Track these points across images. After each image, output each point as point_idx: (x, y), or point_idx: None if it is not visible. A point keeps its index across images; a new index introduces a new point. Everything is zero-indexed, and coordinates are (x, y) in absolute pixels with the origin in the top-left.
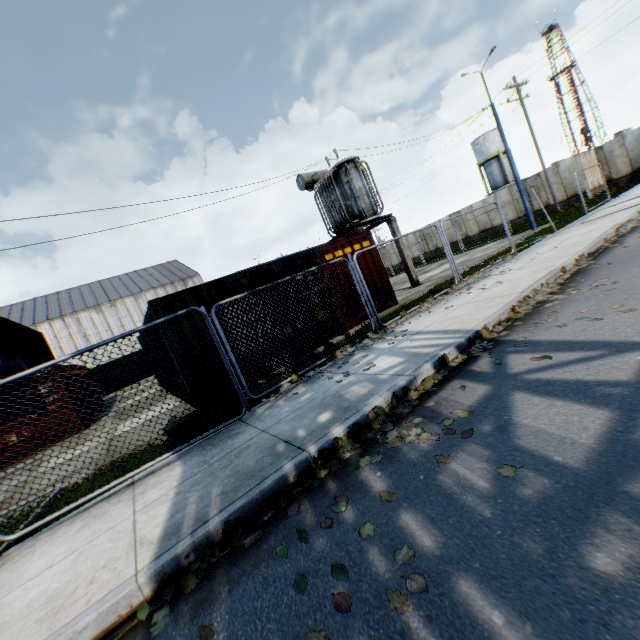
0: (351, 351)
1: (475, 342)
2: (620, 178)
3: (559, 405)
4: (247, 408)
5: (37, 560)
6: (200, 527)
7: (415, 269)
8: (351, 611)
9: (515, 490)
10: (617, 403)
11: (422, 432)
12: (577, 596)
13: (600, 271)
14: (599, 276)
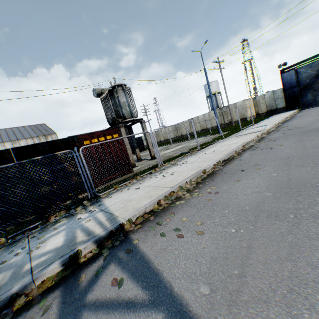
0: (62, 217)
1: (115, 234)
2: (262, 113)
3: None
4: None
5: None
6: None
7: (167, 145)
8: None
9: None
10: None
11: None
12: None
13: (218, 178)
14: (215, 183)
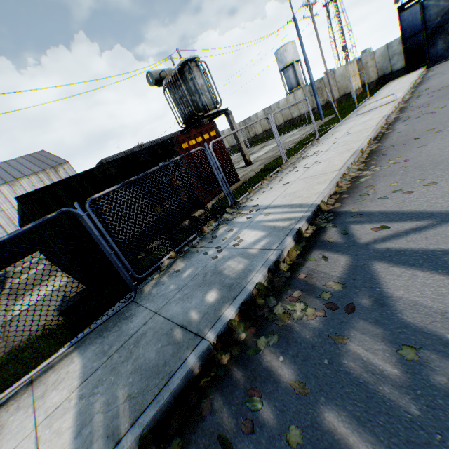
0: (216, 225)
1: (318, 214)
2: (371, 83)
3: (421, 276)
4: (136, 292)
5: None
6: None
7: None
8: None
9: (428, 377)
10: None
11: (306, 307)
12: None
13: (389, 151)
14: (391, 155)
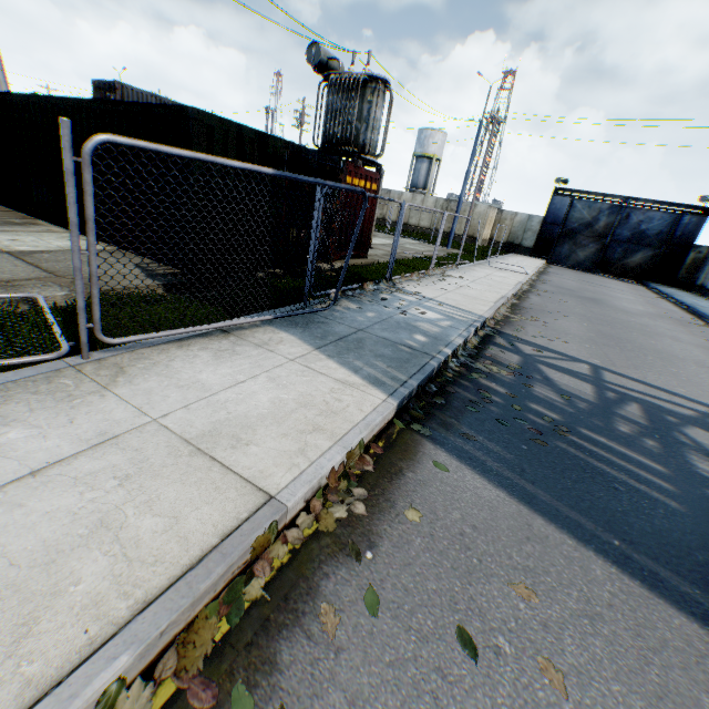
0: (376, 289)
1: (485, 325)
2: (499, 243)
3: (567, 377)
4: (334, 304)
5: (197, 374)
6: (405, 384)
7: None
8: (544, 435)
9: (575, 405)
10: (591, 383)
11: (500, 369)
12: (622, 437)
13: (530, 311)
14: (532, 314)
